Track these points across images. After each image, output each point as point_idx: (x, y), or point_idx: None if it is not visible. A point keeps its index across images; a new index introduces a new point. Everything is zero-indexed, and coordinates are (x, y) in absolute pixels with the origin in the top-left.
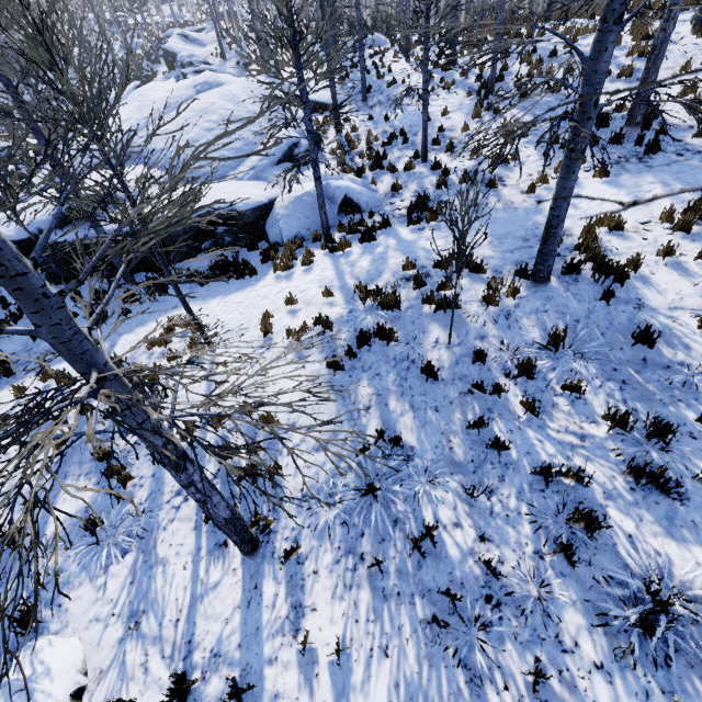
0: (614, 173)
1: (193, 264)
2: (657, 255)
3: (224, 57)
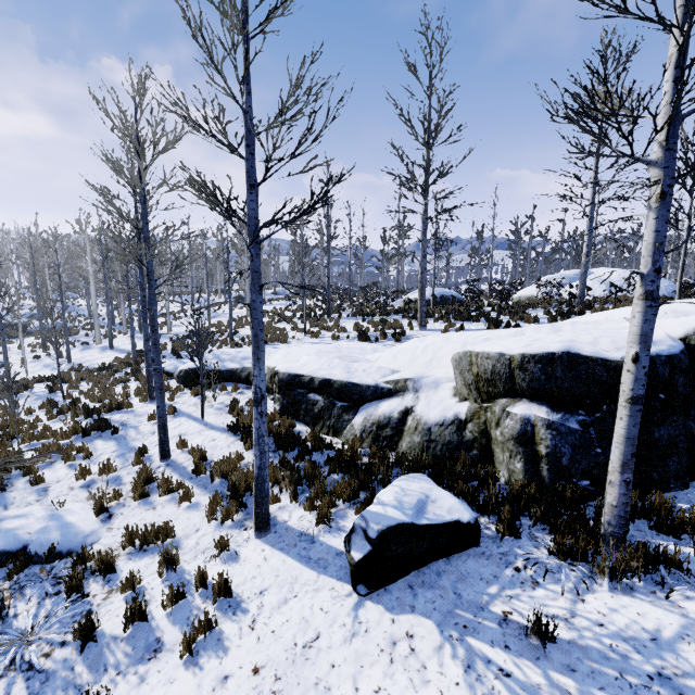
0: None
1: None
2: (137, 322)
3: None
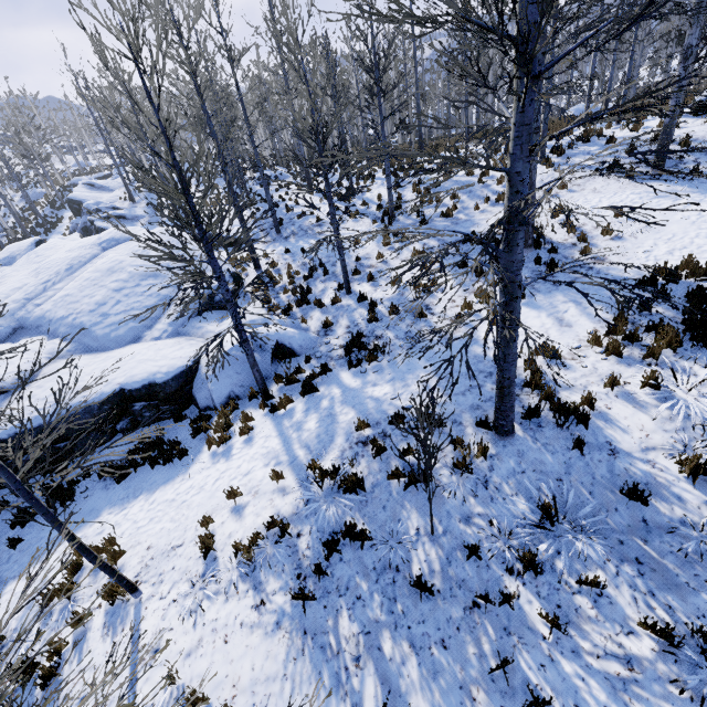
0: (528, 294)
1: (107, 452)
2: (604, 386)
3: (133, 200)
